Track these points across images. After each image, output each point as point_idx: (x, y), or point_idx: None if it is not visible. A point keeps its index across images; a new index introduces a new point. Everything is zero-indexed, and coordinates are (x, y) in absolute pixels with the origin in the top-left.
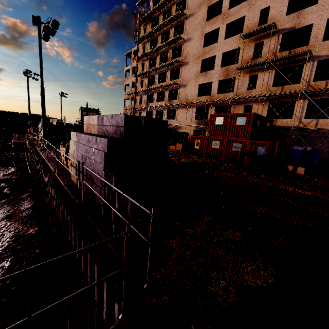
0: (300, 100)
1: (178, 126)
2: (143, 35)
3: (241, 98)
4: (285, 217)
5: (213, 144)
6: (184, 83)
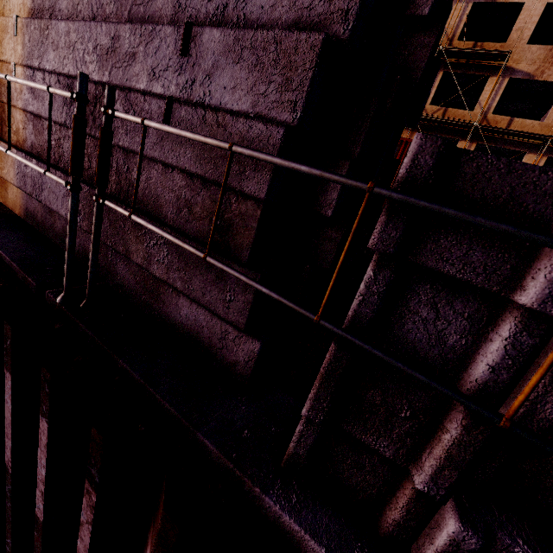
0: (465, 141)
1: None
2: None
3: None
4: None
5: None
6: None
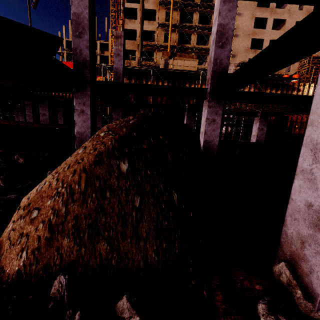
0: None
1: None
2: None
3: None
4: None
5: None
6: (233, 53)
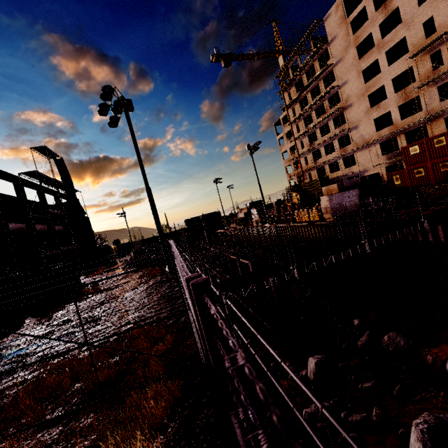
0: None
1: (363, 170)
2: (291, 101)
3: (435, 114)
4: None
5: (416, 173)
6: (354, 125)
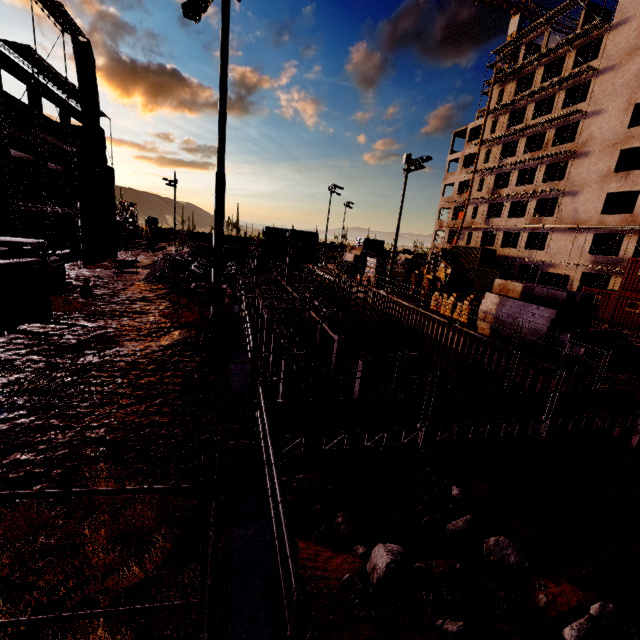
0: None
1: (549, 262)
2: (498, 106)
3: None
4: None
5: (628, 306)
6: (573, 189)
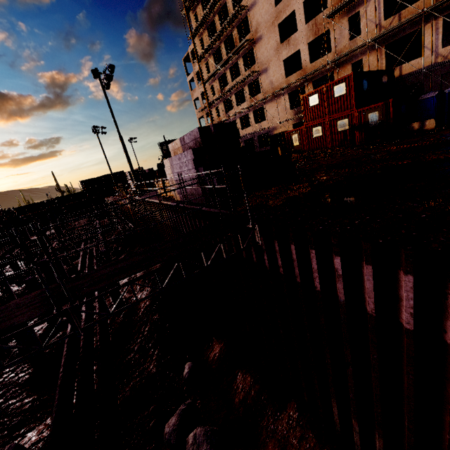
0: (430, 23)
1: (272, 127)
2: (196, 26)
3: (343, 57)
4: (358, 169)
5: (314, 133)
6: (264, 67)
